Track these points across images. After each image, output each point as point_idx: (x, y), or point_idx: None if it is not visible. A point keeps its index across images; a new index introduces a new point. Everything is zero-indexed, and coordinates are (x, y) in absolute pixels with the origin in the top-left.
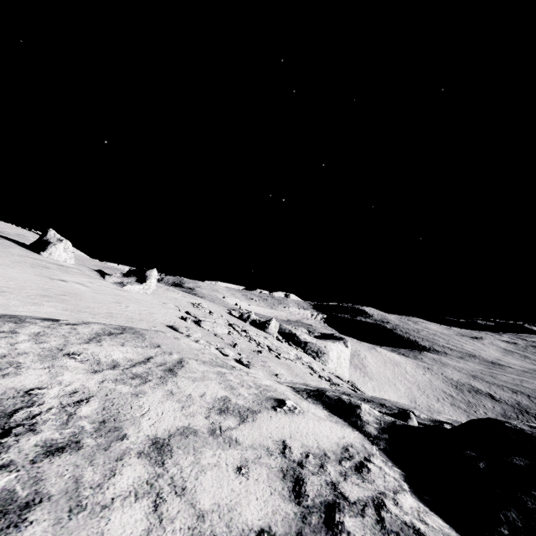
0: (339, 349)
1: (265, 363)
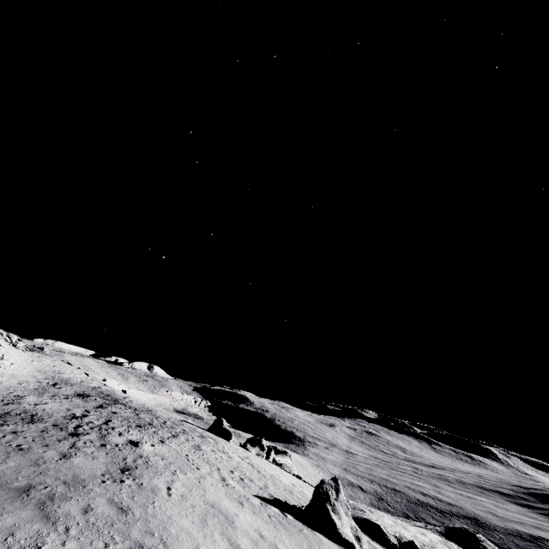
0: None
1: None
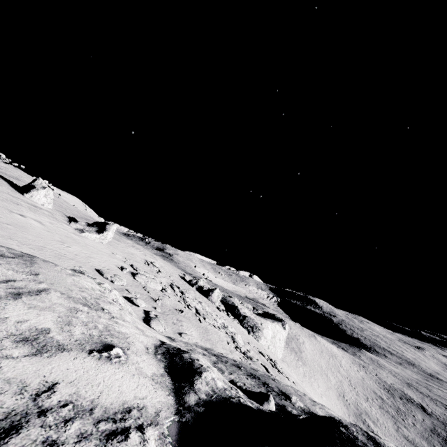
0: (276, 329)
1: (180, 321)
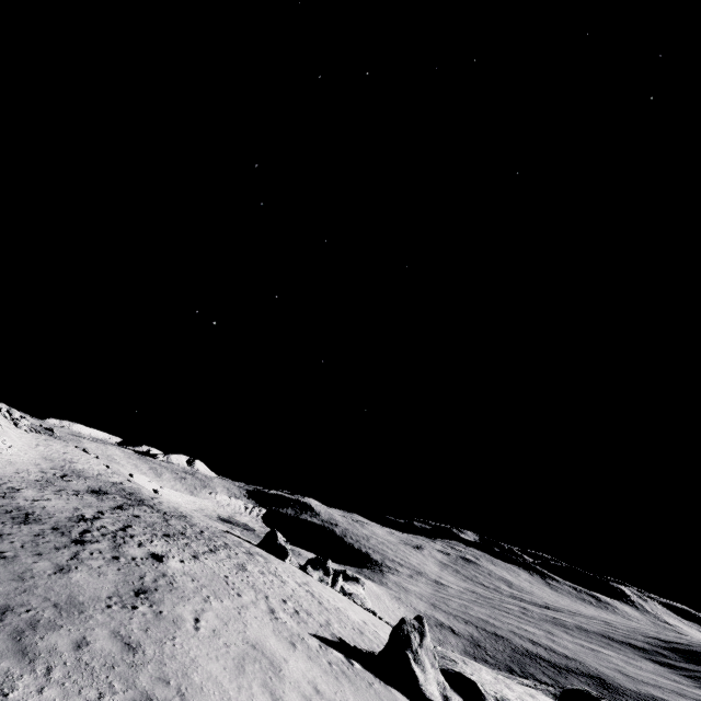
0: None
1: None
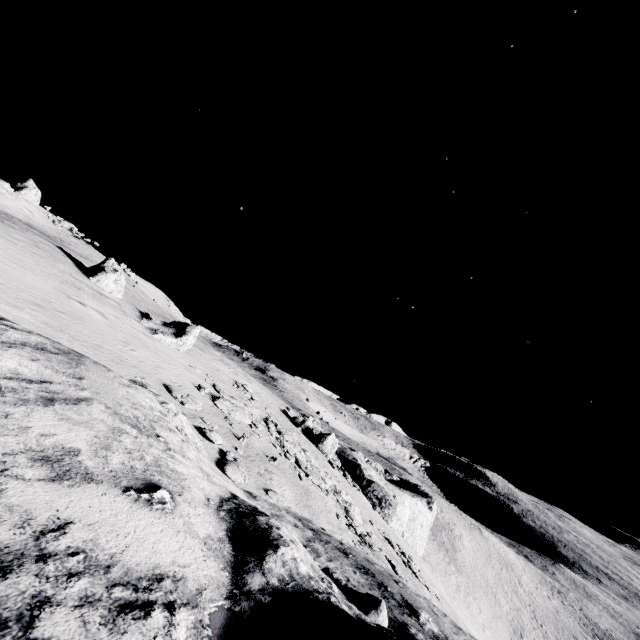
0: (417, 508)
1: (270, 473)
